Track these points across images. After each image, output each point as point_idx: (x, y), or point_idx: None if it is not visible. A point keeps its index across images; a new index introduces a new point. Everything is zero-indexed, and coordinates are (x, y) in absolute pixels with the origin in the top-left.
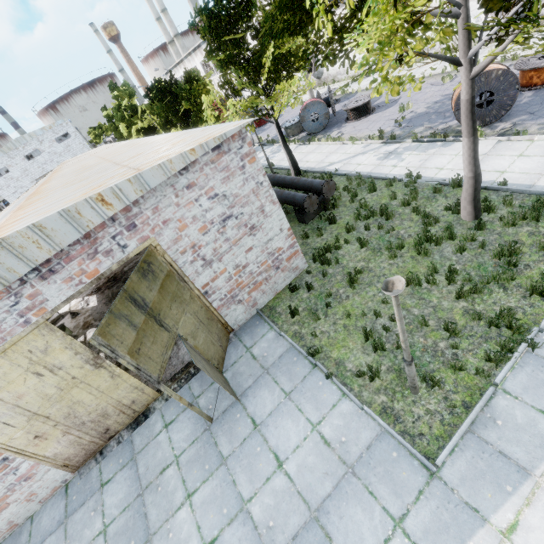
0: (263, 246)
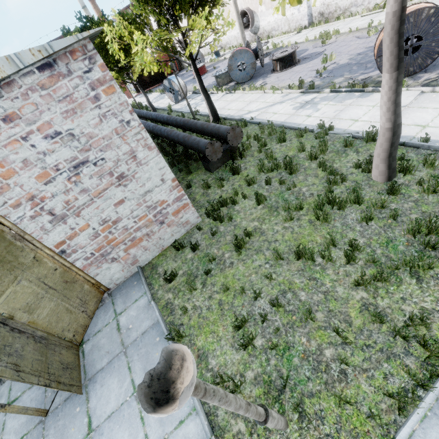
0: (140, 199)
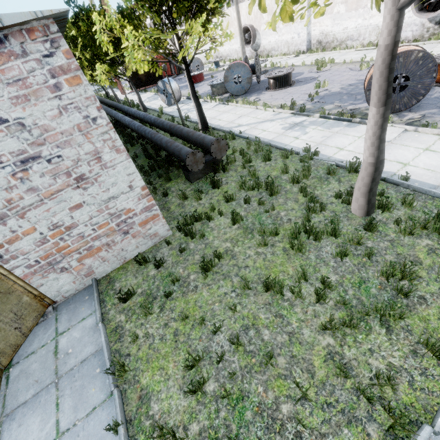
0: (102, 205)
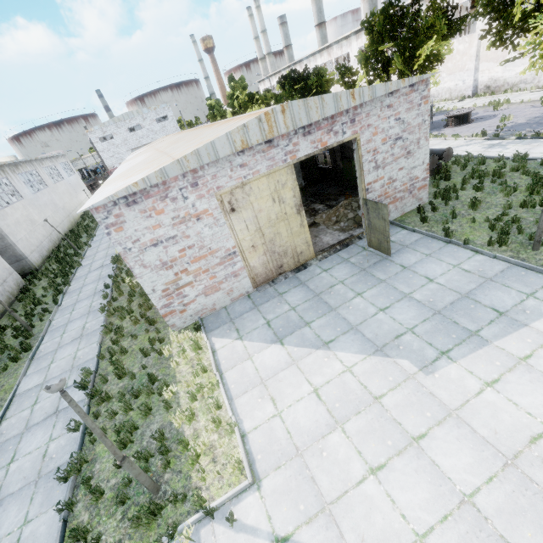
0: (409, 171)
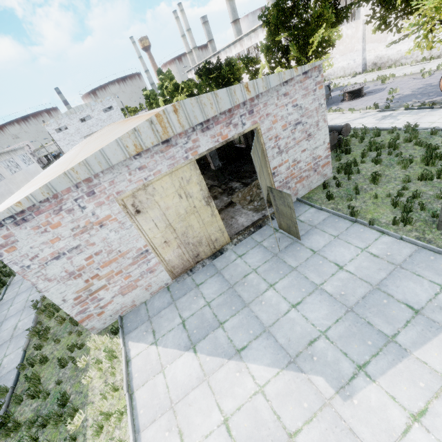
0: (311, 151)
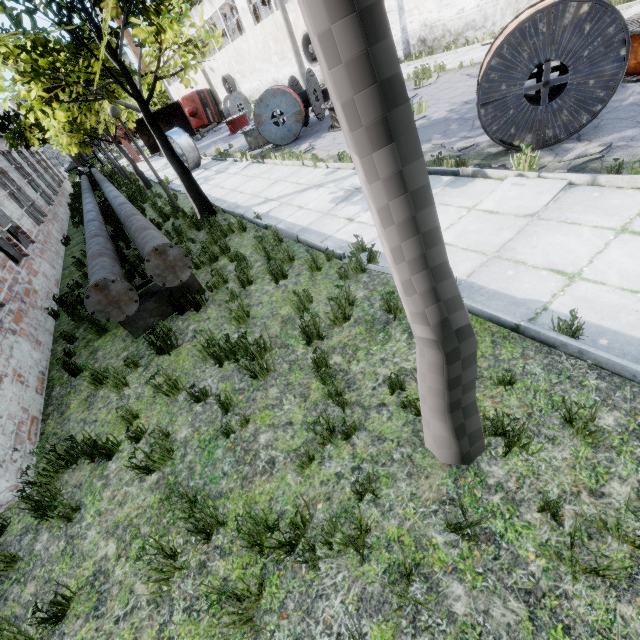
0: None
